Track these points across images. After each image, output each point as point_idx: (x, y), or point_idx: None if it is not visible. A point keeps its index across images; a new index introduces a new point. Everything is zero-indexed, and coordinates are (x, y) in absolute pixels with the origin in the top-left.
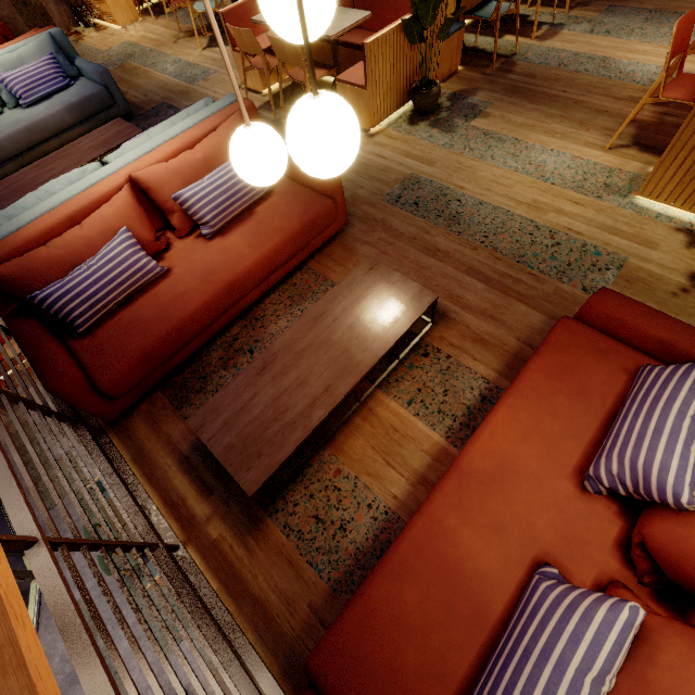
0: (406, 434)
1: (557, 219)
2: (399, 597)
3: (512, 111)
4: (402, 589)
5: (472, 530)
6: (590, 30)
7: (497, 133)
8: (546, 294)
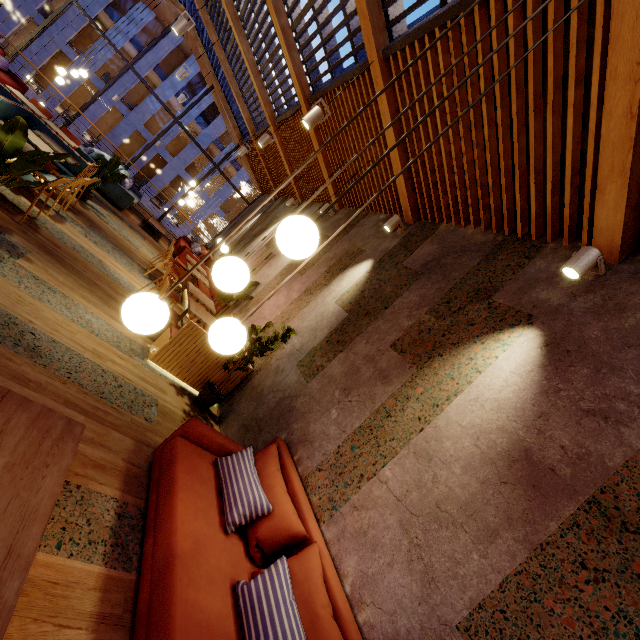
0: (69, 582)
1: (115, 367)
2: None
3: (52, 267)
4: None
5: (203, 592)
6: (85, 235)
7: (47, 281)
8: (128, 423)
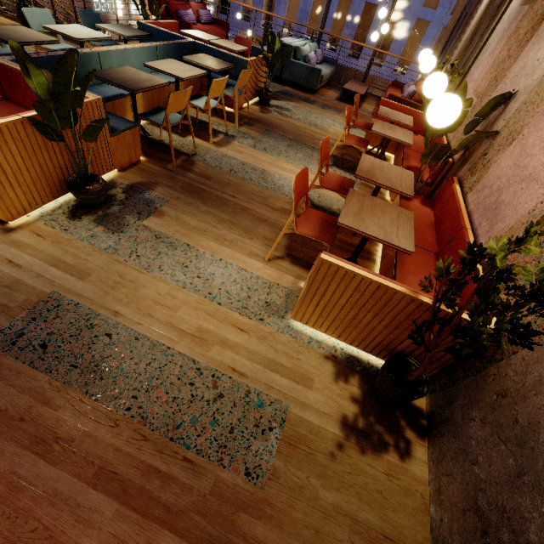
0: None
1: (222, 356)
2: None
3: (187, 211)
4: None
5: None
6: (253, 145)
7: (170, 236)
8: (203, 498)
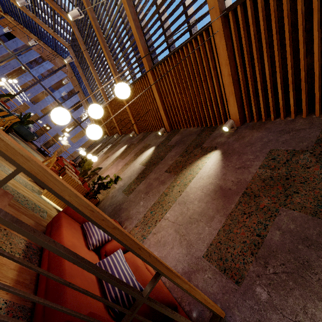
0: (0, 262)
1: (24, 193)
2: (76, 283)
3: None
4: (75, 280)
5: None
6: None
7: None
8: (31, 214)
